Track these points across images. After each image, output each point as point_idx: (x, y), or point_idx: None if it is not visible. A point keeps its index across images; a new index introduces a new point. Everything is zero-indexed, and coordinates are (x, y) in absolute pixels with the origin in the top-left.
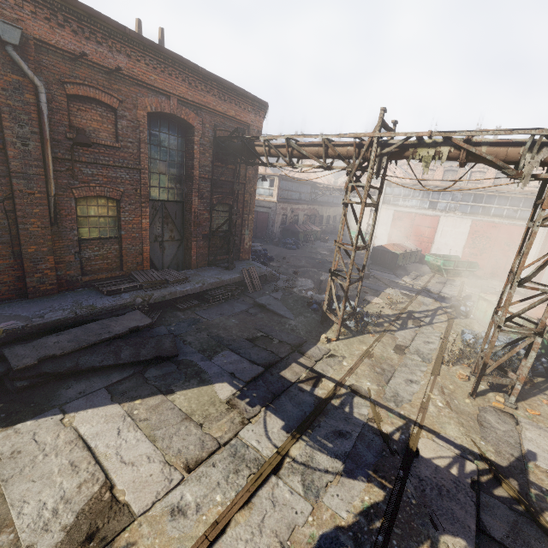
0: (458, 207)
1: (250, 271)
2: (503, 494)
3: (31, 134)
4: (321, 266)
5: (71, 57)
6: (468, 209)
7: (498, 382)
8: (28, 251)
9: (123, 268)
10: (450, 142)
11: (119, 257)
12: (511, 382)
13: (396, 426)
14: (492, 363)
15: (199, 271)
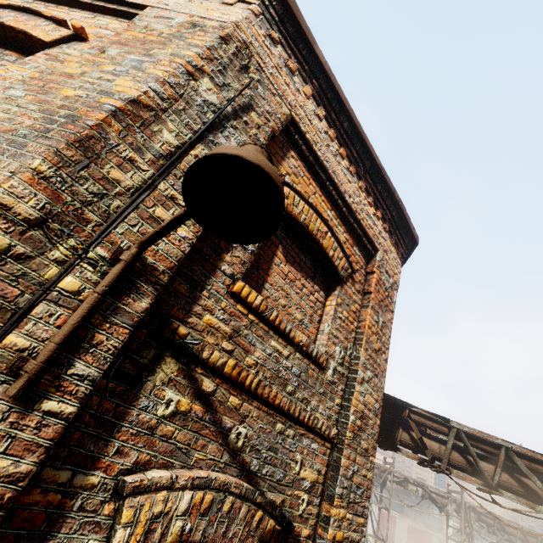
0: None
1: None
2: None
3: None
4: None
5: None
6: None
7: None
8: None
9: None
10: (421, 486)
11: None
12: None
13: None
14: None
15: None
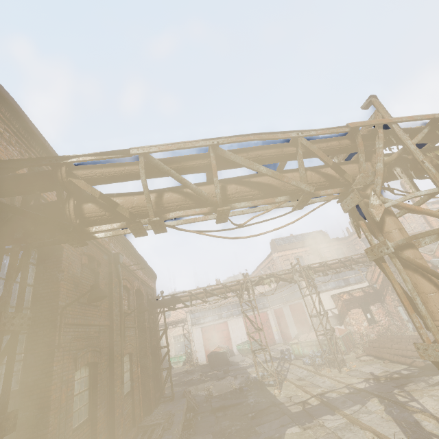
0: (233, 313)
1: (187, 393)
2: (383, 381)
3: (118, 312)
4: (192, 383)
5: (123, 266)
6: (237, 312)
7: (340, 359)
8: (116, 415)
9: (135, 423)
10: (272, 276)
11: (131, 412)
12: (342, 356)
13: (347, 389)
14: (331, 356)
15: (161, 410)
